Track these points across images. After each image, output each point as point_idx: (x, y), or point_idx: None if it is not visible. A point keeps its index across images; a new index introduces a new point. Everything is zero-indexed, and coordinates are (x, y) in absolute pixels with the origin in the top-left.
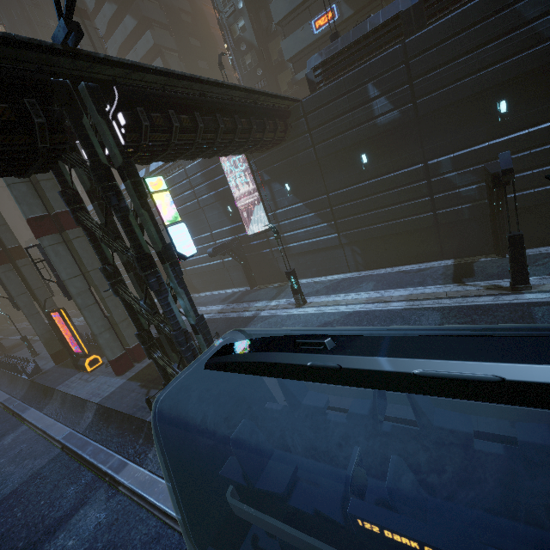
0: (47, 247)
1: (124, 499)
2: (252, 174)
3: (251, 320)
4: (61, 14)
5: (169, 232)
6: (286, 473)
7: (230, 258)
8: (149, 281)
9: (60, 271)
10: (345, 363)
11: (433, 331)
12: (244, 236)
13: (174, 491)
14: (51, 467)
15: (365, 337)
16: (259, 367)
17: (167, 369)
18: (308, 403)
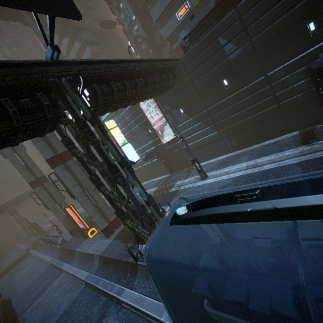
0: (58, 173)
1: (126, 311)
2: (159, 108)
3: (176, 192)
4: (47, 43)
5: (123, 150)
6: (242, 286)
7: (155, 159)
8: (117, 180)
9: (67, 185)
10: (279, 204)
11: (299, 178)
12: (161, 145)
13: (166, 306)
14: (82, 295)
15: (285, 184)
16: (209, 218)
17: (135, 229)
18: (240, 237)
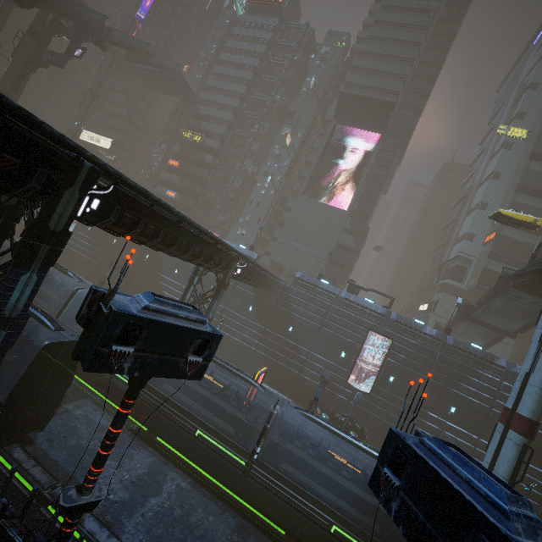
0: None
1: None
2: None
3: None
4: None
5: None
6: None
7: None
8: None
9: None
10: None
11: None
12: None
13: None
14: None
15: None
16: None
17: None
18: None
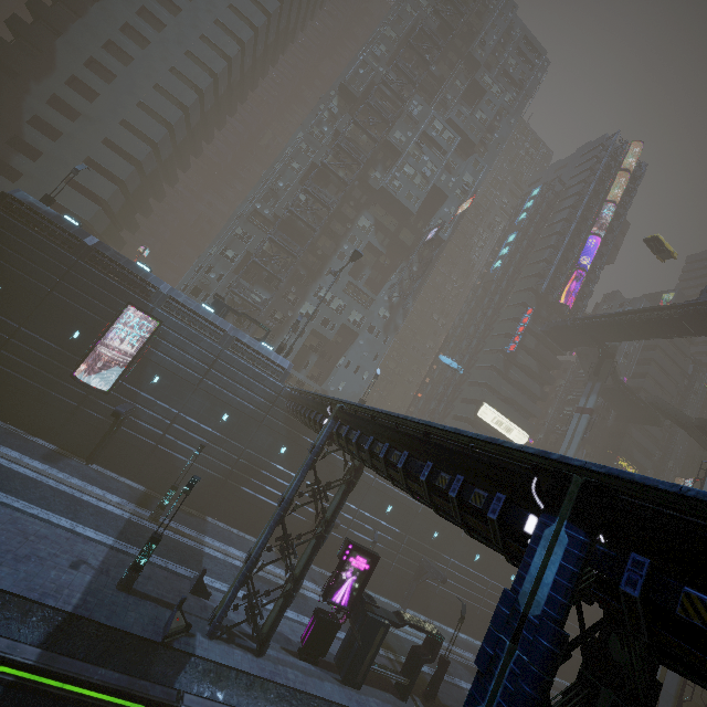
0: None
1: None
2: None
3: None
4: None
5: None
6: None
7: None
8: None
9: None
10: None
11: None
12: None
13: None
14: None
15: None
16: None
17: None
18: None
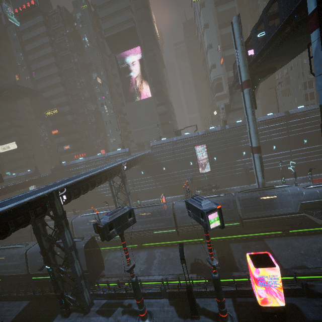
0: None
1: None
2: (36, 187)
3: None
4: None
5: None
6: None
7: None
8: None
9: None
10: None
11: None
12: None
13: None
14: None
15: None
16: None
17: None
18: None
